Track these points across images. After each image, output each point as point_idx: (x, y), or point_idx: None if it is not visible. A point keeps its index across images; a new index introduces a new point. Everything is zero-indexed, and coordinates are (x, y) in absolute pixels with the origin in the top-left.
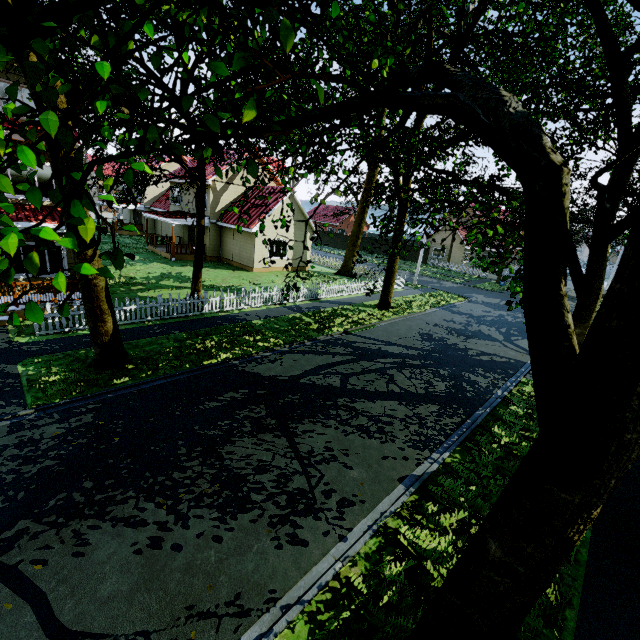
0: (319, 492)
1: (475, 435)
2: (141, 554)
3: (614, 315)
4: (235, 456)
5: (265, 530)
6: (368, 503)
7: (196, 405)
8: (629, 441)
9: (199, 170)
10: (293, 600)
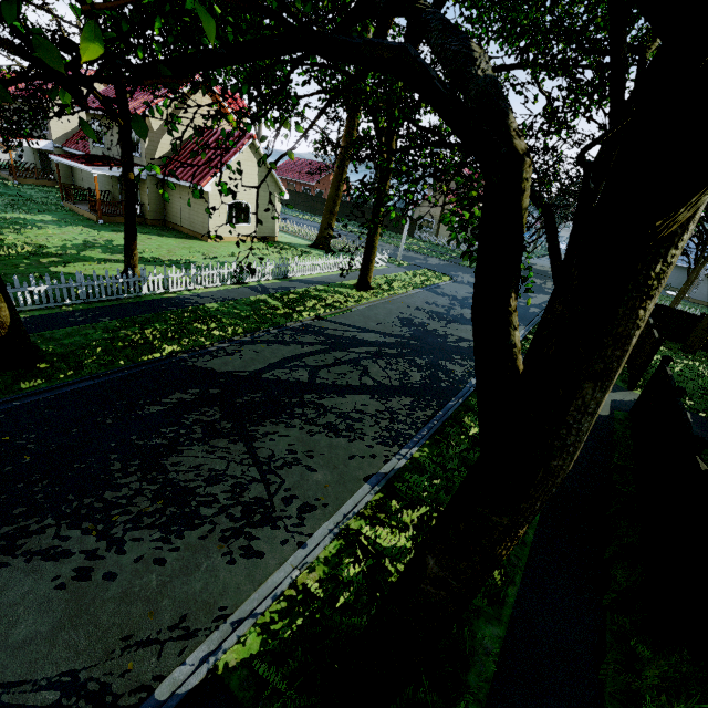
0: (279, 499)
1: (445, 427)
2: (65, 589)
3: (554, 341)
4: (182, 467)
5: (216, 546)
6: (331, 506)
7: (133, 410)
8: (555, 468)
9: (119, 102)
10: (245, 614)
